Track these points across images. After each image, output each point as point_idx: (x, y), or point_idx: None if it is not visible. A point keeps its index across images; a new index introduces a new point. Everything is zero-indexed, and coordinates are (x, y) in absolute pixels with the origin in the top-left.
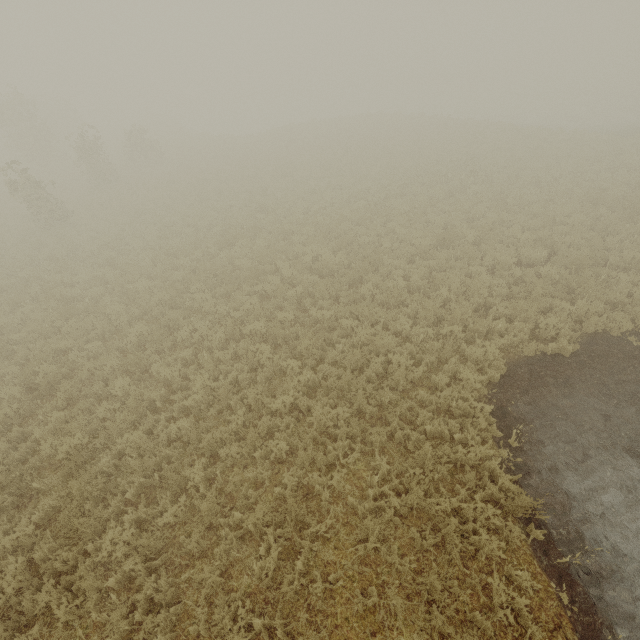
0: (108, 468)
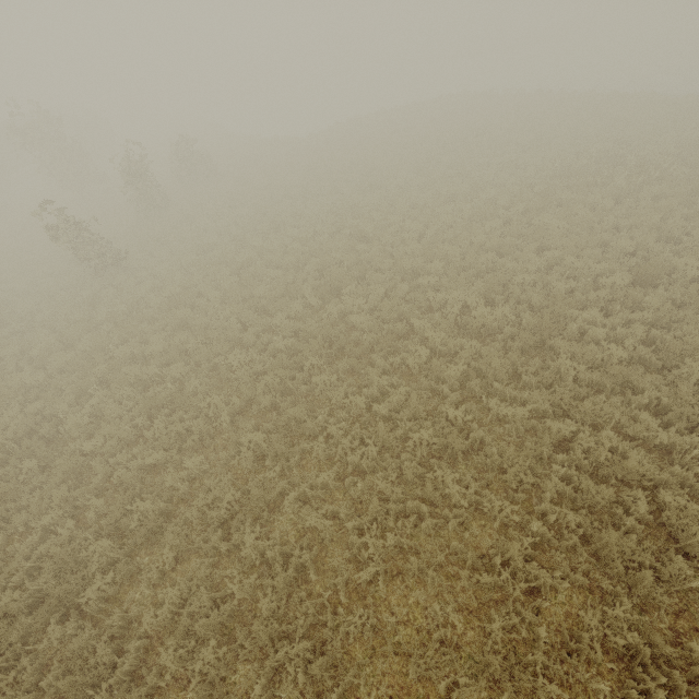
0: None
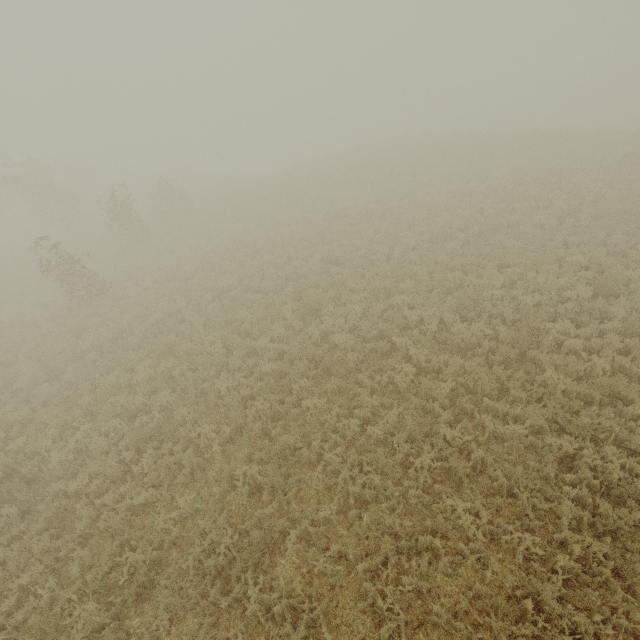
0: None
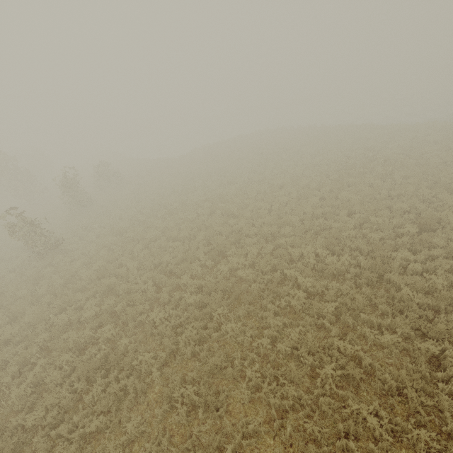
0: None
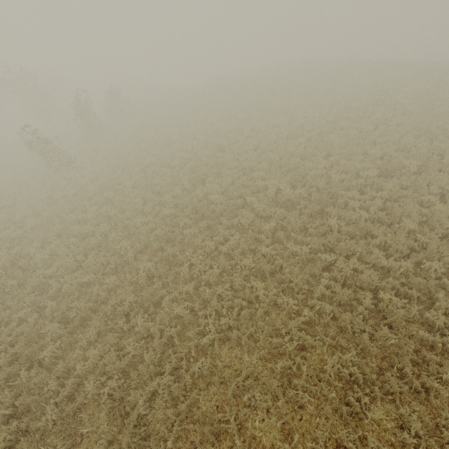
0: (144, 409)
